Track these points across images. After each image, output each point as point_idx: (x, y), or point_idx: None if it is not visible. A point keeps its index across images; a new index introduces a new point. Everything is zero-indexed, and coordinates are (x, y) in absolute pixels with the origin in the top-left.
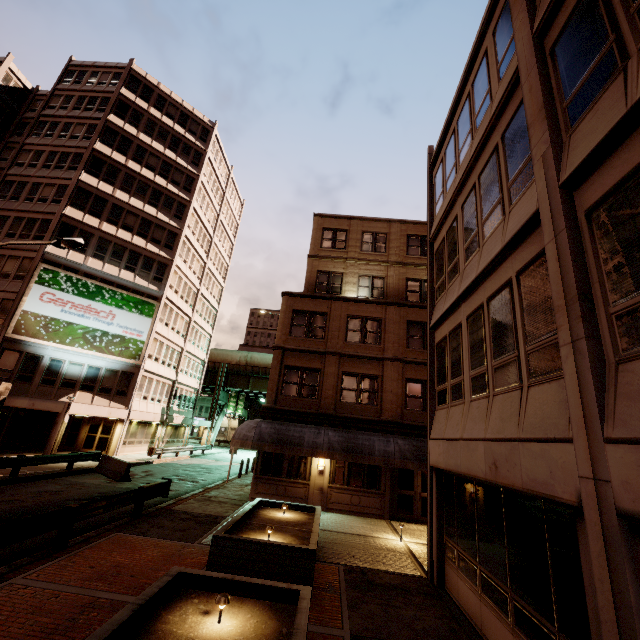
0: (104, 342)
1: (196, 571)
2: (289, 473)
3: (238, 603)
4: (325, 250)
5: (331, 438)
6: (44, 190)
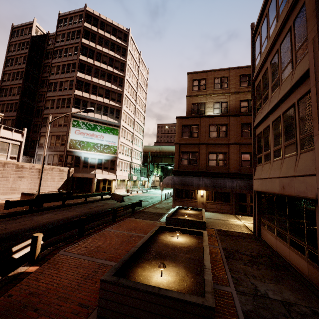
0: (101, 148)
1: (165, 226)
2: (188, 197)
3: (182, 235)
4: (195, 92)
5: (205, 182)
6: (65, 84)
